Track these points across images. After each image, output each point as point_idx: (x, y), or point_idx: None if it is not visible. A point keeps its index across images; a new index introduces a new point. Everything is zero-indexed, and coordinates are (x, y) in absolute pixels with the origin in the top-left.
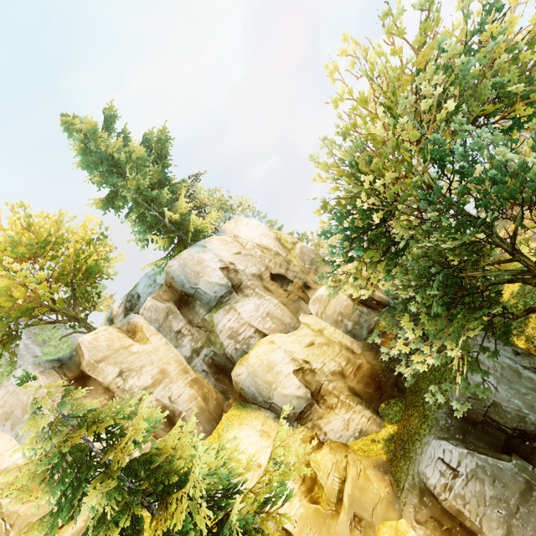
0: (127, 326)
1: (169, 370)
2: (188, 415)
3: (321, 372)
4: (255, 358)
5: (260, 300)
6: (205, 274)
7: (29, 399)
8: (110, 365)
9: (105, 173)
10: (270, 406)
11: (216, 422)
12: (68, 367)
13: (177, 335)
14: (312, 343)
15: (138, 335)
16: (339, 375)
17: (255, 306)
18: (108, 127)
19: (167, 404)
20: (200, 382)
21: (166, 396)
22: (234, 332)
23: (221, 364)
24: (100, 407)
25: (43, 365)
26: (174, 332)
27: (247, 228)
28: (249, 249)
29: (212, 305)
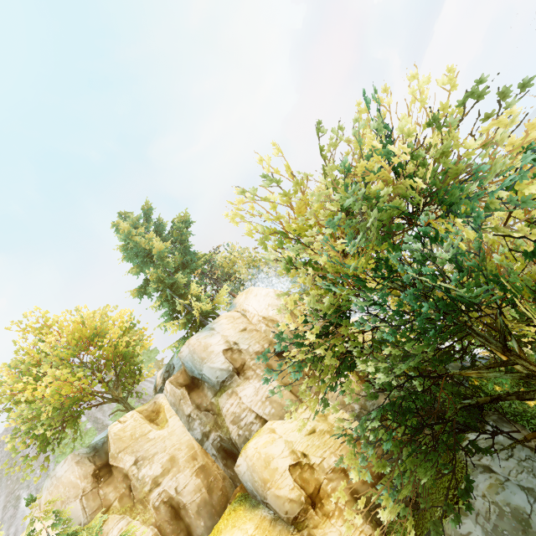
0: (152, 407)
1: (179, 457)
2: (191, 508)
3: (320, 468)
4: (253, 449)
5: (259, 382)
6: (209, 359)
7: (66, 489)
8: (128, 455)
9: (140, 264)
10: (265, 506)
11: (218, 516)
12: (100, 454)
13: (189, 419)
14: (313, 431)
15: (159, 418)
16: (341, 472)
17: (254, 389)
18: (147, 218)
19: (173, 495)
20: (207, 469)
21: (173, 486)
22: (237, 417)
23: (229, 448)
24: (119, 496)
25: (80, 455)
26: (186, 416)
27: (255, 300)
28: (255, 324)
29: (217, 388)
